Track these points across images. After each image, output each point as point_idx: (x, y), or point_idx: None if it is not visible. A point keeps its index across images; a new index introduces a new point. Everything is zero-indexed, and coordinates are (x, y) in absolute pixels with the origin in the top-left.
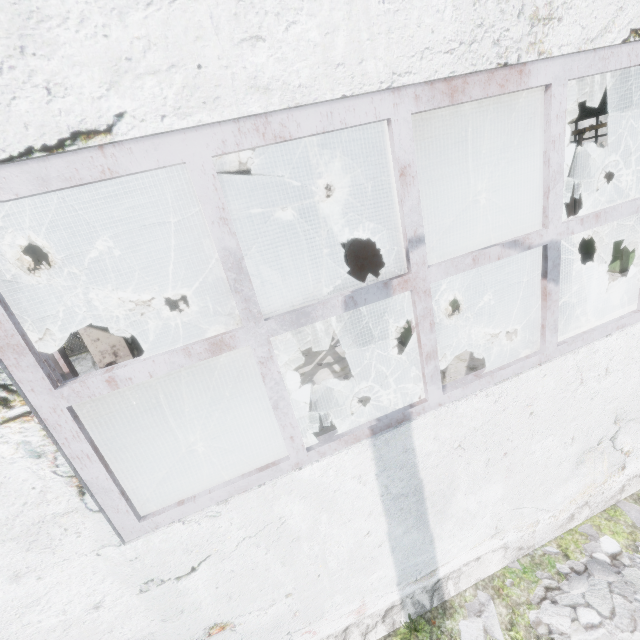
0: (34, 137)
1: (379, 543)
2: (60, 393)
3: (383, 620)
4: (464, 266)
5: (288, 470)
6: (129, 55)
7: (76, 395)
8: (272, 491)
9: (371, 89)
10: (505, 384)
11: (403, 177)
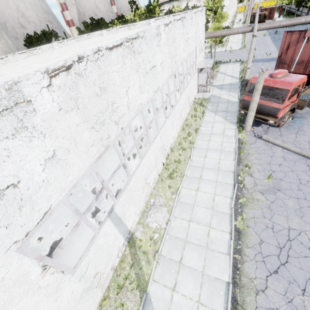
0: (38, 220)
1: (117, 233)
2: (53, 258)
3: (123, 246)
4: (112, 178)
5: (97, 235)
6: (50, 195)
7: (56, 256)
8: (96, 241)
9: (88, 167)
10: (126, 190)
11: (97, 174)
